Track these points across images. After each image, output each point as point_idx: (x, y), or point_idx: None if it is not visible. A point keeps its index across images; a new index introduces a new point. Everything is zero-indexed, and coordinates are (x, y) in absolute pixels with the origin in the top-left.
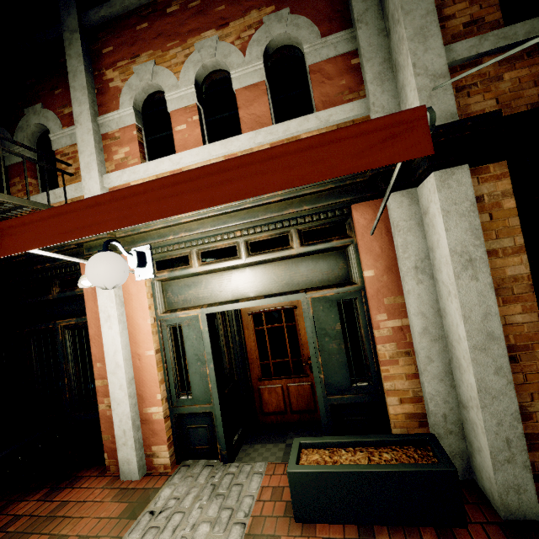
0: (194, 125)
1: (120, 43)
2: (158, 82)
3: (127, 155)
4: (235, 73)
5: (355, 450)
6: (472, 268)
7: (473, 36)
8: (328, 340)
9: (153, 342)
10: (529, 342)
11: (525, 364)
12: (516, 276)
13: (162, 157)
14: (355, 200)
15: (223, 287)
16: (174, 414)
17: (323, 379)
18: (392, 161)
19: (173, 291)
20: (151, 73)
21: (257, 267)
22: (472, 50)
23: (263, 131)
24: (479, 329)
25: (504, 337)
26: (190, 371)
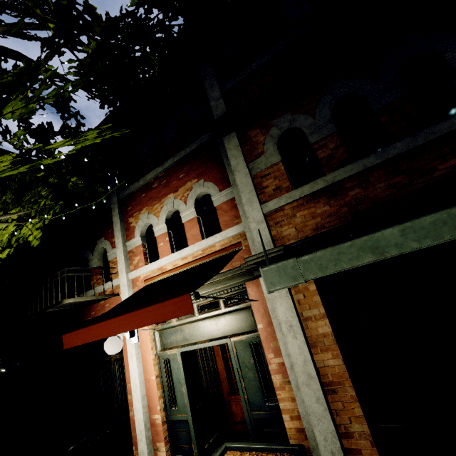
0: (167, 242)
1: (134, 204)
2: (150, 222)
3: (139, 261)
4: (182, 214)
5: (255, 454)
6: (293, 331)
7: (278, 195)
8: (247, 370)
9: (154, 370)
10: (340, 379)
11: (341, 395)
12: (325, 333)
13: (153, 262)
14: (247, 279)
15: (189, 334)
16: (169, 420)
17: (247, 399)
18: (183, 315)
19: (165, 337)
20: (147, 218)
21: (205, 321)
22: (276, 205)
23: (196, 245)
24: (303, 371)
25: (317, 376)
26: (176, 390)
